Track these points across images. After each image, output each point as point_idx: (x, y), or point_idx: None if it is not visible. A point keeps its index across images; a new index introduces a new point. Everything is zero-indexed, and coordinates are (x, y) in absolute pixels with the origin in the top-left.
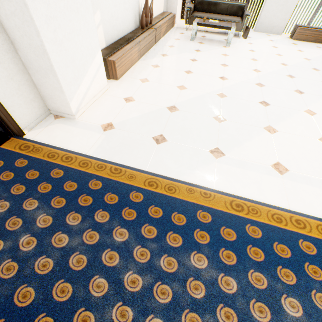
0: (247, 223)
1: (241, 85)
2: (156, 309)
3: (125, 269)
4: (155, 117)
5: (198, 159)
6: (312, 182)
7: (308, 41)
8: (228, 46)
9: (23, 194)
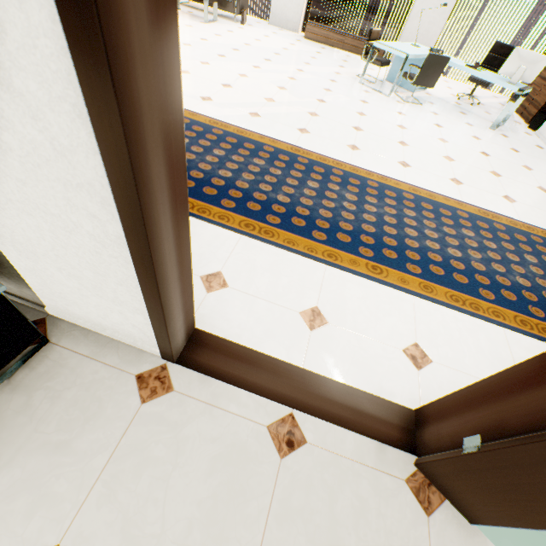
0: None
1: None
2: None
3: None
4: None
5: None
6: None
7: (319, 42)
8: (206, 22)
9: None
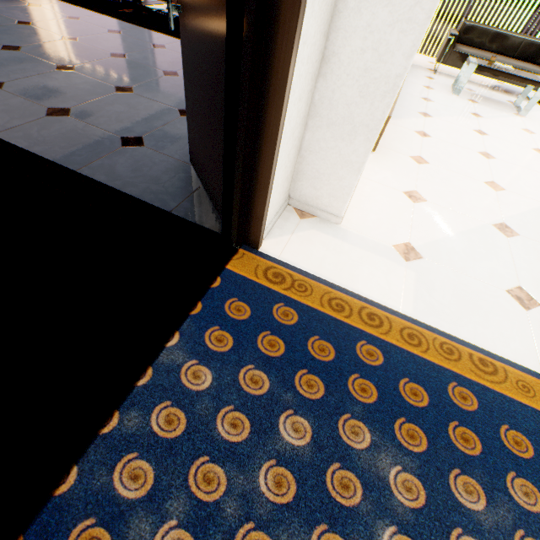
0: None
1: None
2: None
3: None
4: (484, 243)
5: None
6: None
7: None
8: (524, 114)
9: (325, 400)
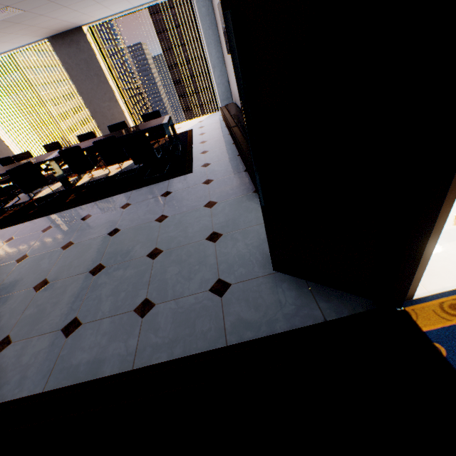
0: None
1: None
2: None
3: None
4: None
5: None
6: None
7: None
8: None
9: None
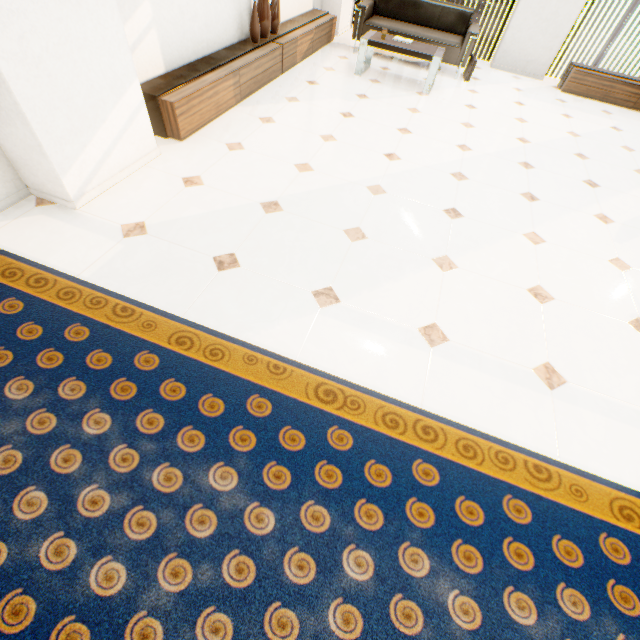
0: (334, 424)
1: (422, 173)
2: (121, 548)
3: (87, 480)
4: (231, 220)
5: (287, 304)
6: (482, 365)
7: (590, 97)
8: (427, 92)
9: None
